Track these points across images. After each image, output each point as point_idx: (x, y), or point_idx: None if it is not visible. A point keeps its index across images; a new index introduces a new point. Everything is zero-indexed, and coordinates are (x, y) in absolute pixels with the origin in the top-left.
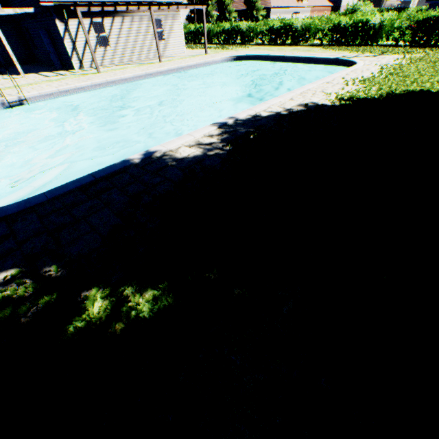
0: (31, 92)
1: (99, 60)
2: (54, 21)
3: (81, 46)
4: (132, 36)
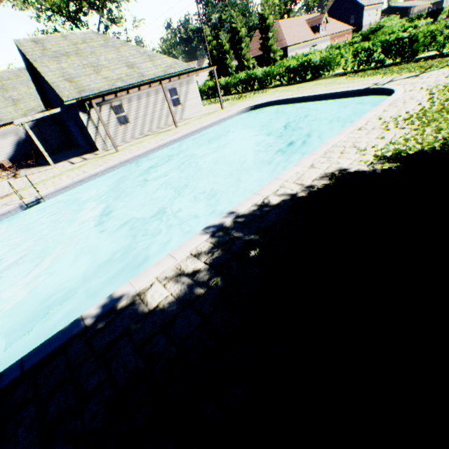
0: (49, 188)
1: (121, 137)
2: (78, 114)
3: (104, 129)
4: (149, 109)
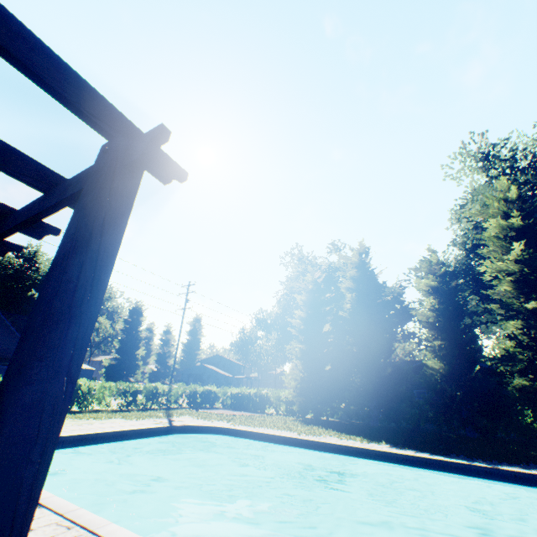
0: None
1: None
2: None
3: None
4: None
